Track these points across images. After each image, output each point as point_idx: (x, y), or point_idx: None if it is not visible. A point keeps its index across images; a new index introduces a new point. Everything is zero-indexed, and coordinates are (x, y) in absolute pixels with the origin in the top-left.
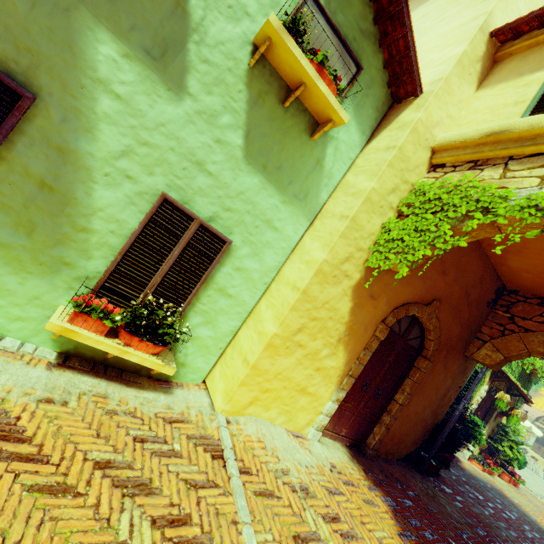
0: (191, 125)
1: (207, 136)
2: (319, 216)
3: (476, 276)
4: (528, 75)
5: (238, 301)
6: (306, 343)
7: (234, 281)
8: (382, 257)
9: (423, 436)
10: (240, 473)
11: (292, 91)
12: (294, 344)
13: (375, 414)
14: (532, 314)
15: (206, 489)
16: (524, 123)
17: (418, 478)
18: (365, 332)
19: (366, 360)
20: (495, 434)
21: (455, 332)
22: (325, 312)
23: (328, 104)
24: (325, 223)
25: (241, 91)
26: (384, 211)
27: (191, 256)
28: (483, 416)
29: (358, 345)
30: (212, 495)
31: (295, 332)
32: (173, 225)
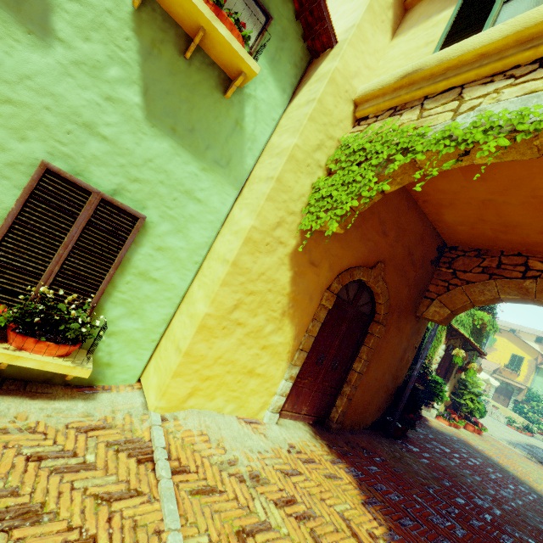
0: (69, 78)
1: (93, 92)
2: (247, 184)
3: (417, 235)
4: (435, 16)
5: (166, 285)
6: (246, 321)
7: (157, 263)
8: (313, 217)
9: (387, 401)
10: (174, 473)
11: (193, 40)
12: (232, 323)
13: (335, 387)
14: (471, 266)
15: (123, 500)
16: (434, 59)
17: (385, 443)
18: (311, 302)
19: (316, 332)
20: (456, 390)
21: (403, 294)
22: (263, 284)
23: (233, 51)
24: (252, 189)
25: (129, 38)
26: (312, 170)
27: (96, 237)
28: (444, 375)
29: (305, 317)
30: (130, 506)
31: (231, 310)
32: (65, 201)
